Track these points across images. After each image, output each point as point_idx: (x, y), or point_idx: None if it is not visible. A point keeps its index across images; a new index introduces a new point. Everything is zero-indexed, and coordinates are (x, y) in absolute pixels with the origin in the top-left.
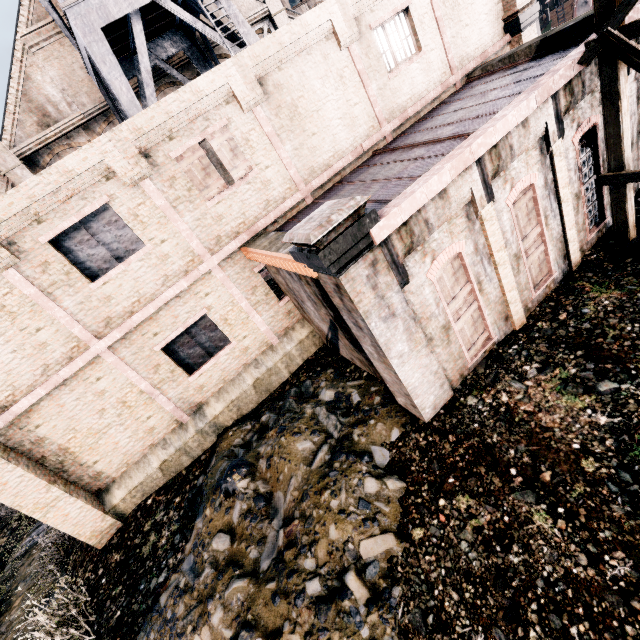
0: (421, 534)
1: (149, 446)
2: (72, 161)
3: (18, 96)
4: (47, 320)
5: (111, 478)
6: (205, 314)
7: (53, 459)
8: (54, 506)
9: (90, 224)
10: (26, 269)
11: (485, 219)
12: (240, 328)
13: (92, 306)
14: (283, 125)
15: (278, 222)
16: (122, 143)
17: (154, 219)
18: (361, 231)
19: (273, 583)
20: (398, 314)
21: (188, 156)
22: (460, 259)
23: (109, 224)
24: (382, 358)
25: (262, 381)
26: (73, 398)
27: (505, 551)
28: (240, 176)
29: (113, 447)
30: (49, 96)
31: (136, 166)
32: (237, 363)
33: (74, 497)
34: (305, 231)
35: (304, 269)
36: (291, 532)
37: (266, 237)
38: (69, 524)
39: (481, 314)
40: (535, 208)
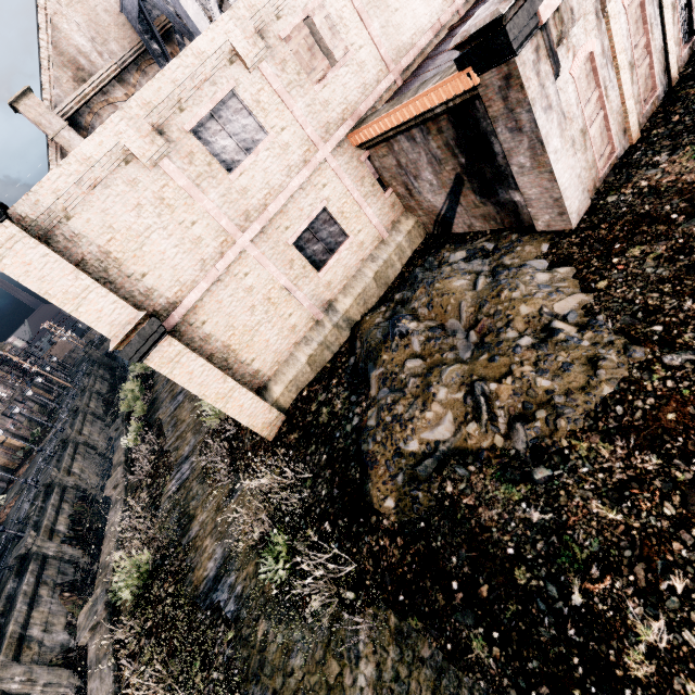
0: (605, 283)
1: (293, 345)
2: (203, 42)
3: (49, 49)
4: (199, 213)
5: (266, 377)
6: (324, 207)
7: (219, 357)
8: (231, 397)
9: (220, 114)
10: (176, 160)
11: (610, 17)
12: (354, 222)
13: (233, 199)
14: (369, 1)
15: (375, 107)
16: (241, 22)
17: (273, 106)
18: (532, 8)
19: (485, 355)
20: (553, 107)
21: (295, 36)
22: (590, 62)
23: (236, 113)
24: (538, 160)
25: (381, 274)
26: (228, 294)
27: (688, 256)
28: (340, 57)
29: (265, 345)
30: (79, 47)
31: (255, 47)
32: (355, 259)
33: (245, 388)
34: (486, 14)
35: (464, 81)
36: (482, 327)
37: (378, 111)
38: (244, 415)
39: (606, 125)
40: (642, 16)
